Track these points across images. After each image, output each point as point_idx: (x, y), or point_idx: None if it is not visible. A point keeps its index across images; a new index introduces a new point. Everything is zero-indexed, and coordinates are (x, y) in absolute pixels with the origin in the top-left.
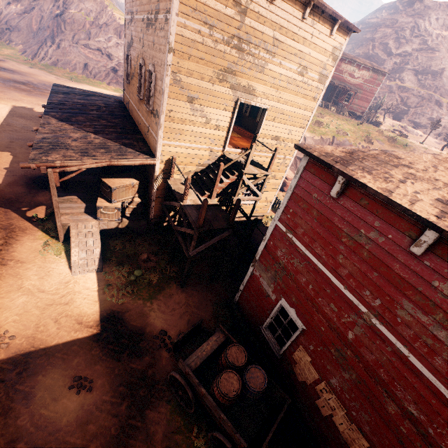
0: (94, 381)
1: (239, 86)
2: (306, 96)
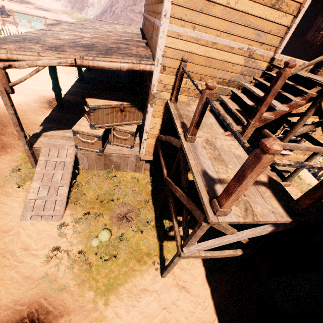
0: None
1: None
2: None
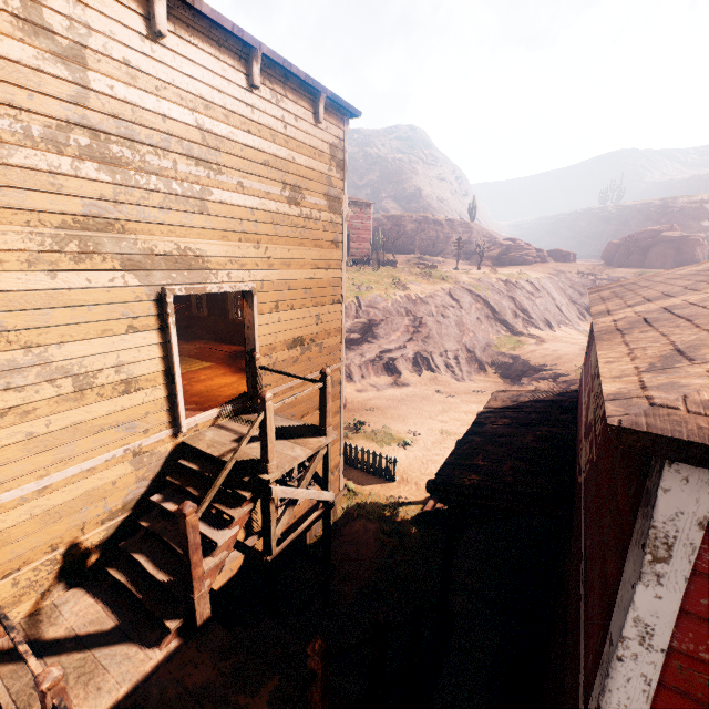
0: None
1: (150, 257)
2: (320, 243)
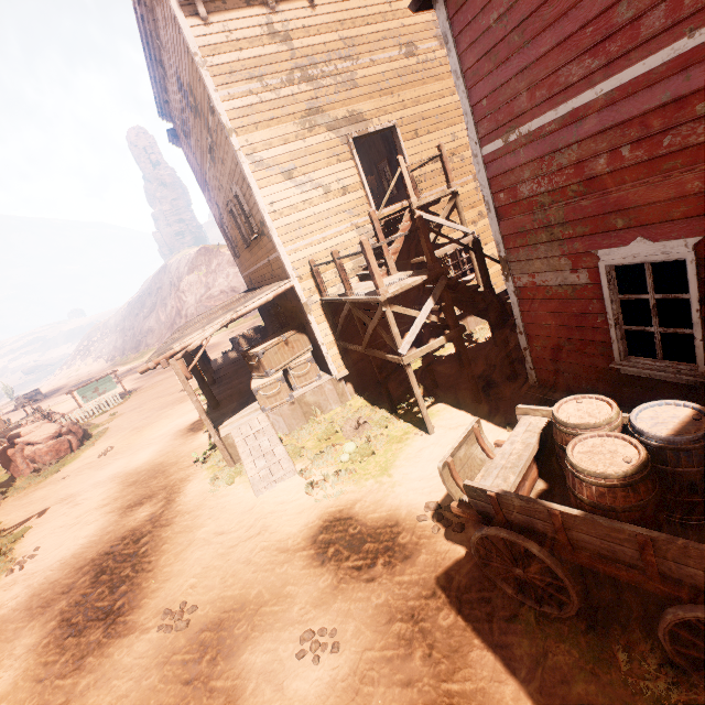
0: (339, 630)
1: (337, 122)
2: (440, 77)
